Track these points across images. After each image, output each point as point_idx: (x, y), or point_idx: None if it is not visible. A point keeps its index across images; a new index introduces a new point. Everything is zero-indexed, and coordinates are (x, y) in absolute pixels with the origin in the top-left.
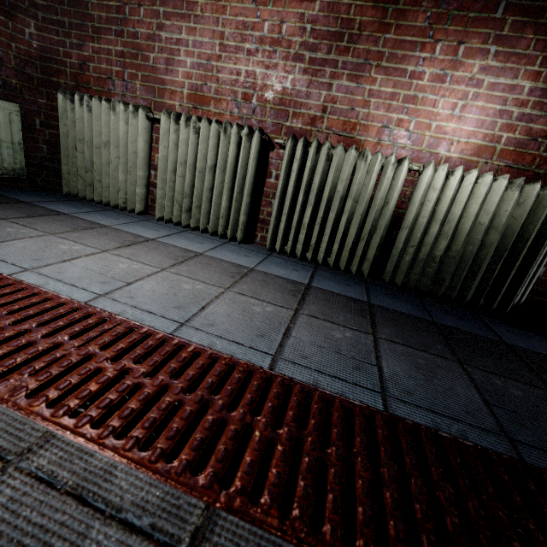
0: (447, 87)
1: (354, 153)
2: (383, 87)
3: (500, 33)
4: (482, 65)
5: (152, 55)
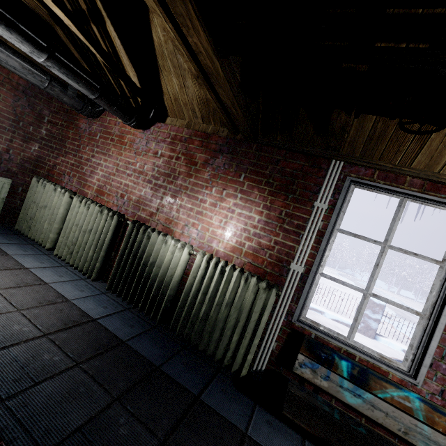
0: (218, 210)
1: (160, 237)
2: (187, 204)
3: (242, 188)
4: (234, 202)
5: (86, 168)
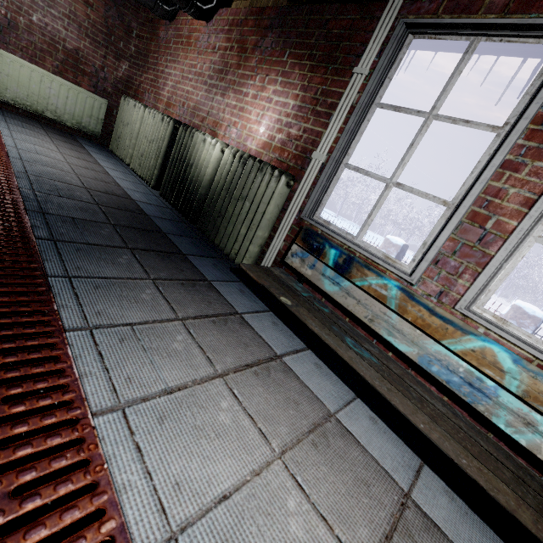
0: (257, 102)
1: (201, 137)
2: (232, 101)
3: (284, 70)
4: (274, 89)
5: (160, 81)
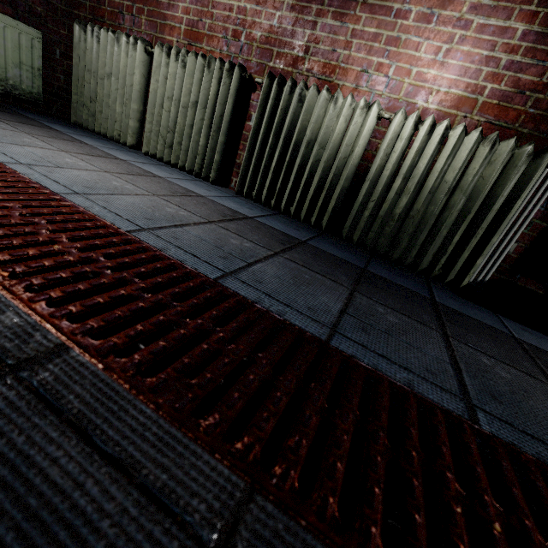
0: (432, 28)
1: (325, 94)
2: (366, 27)
3: None
4: (473, 3)
5: None
